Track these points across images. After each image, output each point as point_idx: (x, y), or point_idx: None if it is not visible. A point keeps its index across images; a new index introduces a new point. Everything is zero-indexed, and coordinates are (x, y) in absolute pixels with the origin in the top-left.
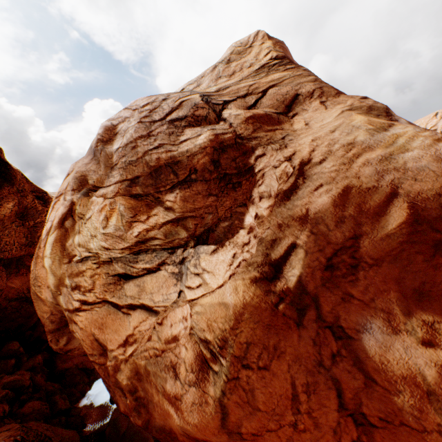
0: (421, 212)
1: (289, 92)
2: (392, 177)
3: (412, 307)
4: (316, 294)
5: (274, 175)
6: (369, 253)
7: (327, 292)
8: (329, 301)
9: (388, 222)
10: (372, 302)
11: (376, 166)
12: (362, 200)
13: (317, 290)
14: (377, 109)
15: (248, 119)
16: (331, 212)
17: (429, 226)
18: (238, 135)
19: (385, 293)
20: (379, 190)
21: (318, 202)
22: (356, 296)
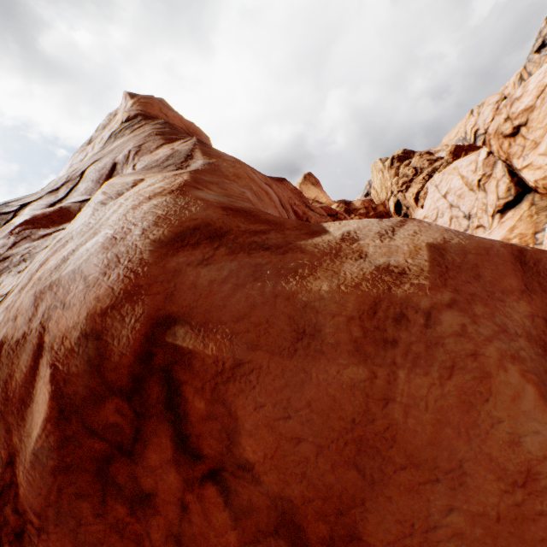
0: (66, 387)
1: (107, 164)
2: (45, 305)
3: None
4: None
5: None
6: (30, 498)
7: None
8: None
9: (35, 418)
10: None
11: (40, 286)
12: (10, 371)
13: None
14: (178, 155)
15: (17, 227)
16: None
17: (81, 422)
18: None
19: None
20: (28, 343)
21: None
22: None
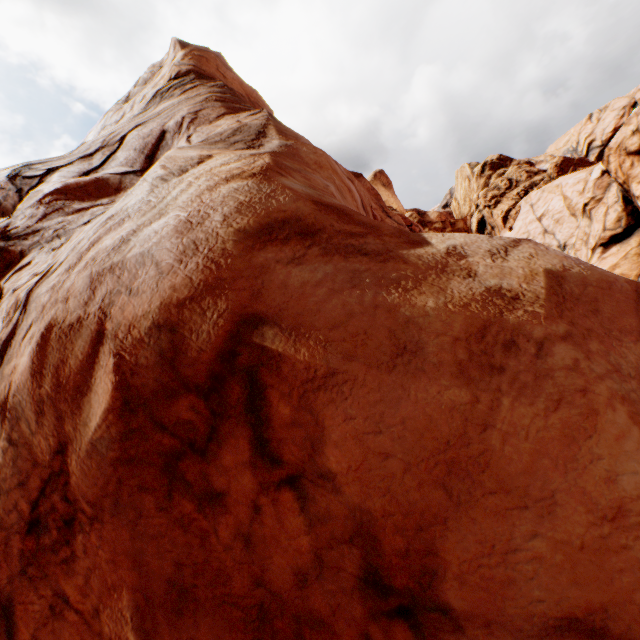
0: (133, 378)
1: (154, 131)
2: (106, 289)
3: (165, 634)
4: (12, 597)
5: (5, 310)
6: (83, 488)
7: (31, 590)
8: (31, 614)
9: (93, 408)
10: (97, 617)
11: (96, 267)
12: (62, 356)
13: (13, 586)
14: (247, 130)
15: (47, 195)
16: (30, 390)
17: (149, 416)
18: (5, 232)
19: (115, 595)
20: (84, 328)
21: (21, 366)
22: (74, 601)
